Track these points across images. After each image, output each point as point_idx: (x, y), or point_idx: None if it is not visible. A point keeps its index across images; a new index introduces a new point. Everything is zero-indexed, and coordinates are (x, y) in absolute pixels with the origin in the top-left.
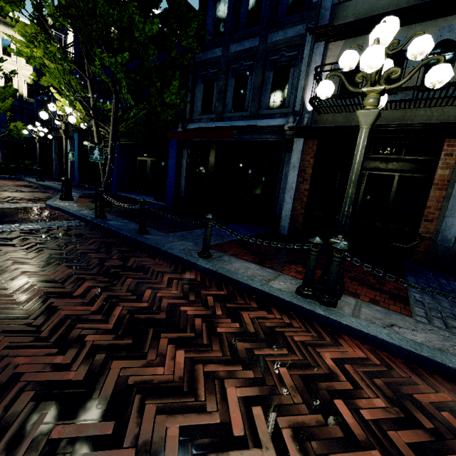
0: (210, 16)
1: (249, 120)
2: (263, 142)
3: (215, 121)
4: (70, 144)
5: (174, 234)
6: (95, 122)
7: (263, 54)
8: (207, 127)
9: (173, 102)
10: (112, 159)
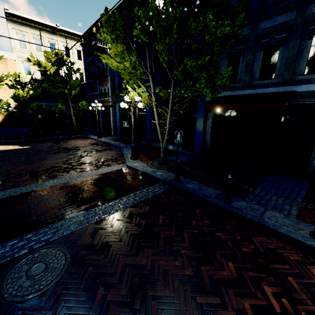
0: (232, 1)
1: (282, 87)
2: (298, 105)
3: (242, 89)
4: (112, 110)
5: (249, 199)
6: (155, 104)
7: (302, 25)
8: (238, 96)
9: (223, 83)
10: (169, 130)
